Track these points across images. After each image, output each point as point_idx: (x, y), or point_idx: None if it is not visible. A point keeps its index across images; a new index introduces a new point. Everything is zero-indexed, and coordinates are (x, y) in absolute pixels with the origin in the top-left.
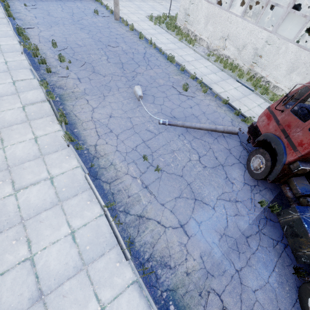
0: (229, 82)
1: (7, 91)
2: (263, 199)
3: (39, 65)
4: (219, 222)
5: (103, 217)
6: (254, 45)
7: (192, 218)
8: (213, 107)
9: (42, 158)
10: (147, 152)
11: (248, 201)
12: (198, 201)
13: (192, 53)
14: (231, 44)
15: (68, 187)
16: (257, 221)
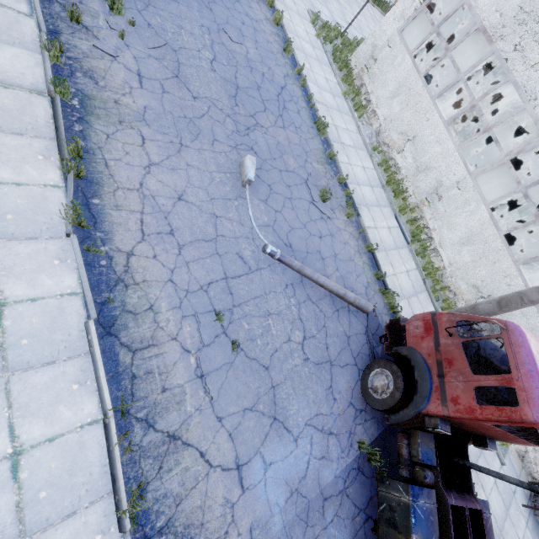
0: (386, 213)
1: None
2: (364, 436)
3: None
4: (296, 467)
5: (99, 426)
6: (440, 175)
7: (259, 454)
8: (351, 250)
9: None
10: (225, 303)
11: (346, 435)
12: (278, 422)
13: (353, 131)
14: (413, 152)
15: (36, 339)
16: (346, 472)
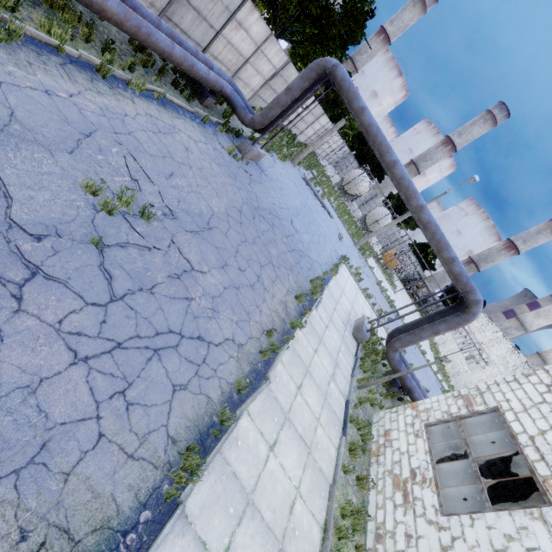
0: None
1: None
2: None
3: None
4: None
5: None
6: None
7: None
8: None
9: None
10: None
11: None
12: None
13: None
14: None
15: None
16: None
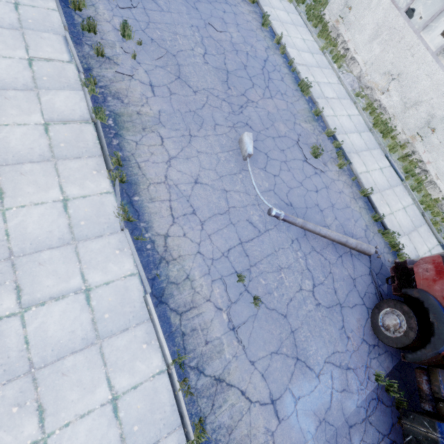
0: (376, 155)
1: (17, 78)
2: (380, 369)
3: (82, 31)
4: (321, 400)
5: (165, 375)
6: (432, 108)
7: (288, 390)
8: (346, 197)
9: (74, 246)
10: (243, 265)
11: (362, 369)
12: (300, 362)
13: (335, 82)
14: (398, 90)
15: (113, 313)
16: (367, 402)
